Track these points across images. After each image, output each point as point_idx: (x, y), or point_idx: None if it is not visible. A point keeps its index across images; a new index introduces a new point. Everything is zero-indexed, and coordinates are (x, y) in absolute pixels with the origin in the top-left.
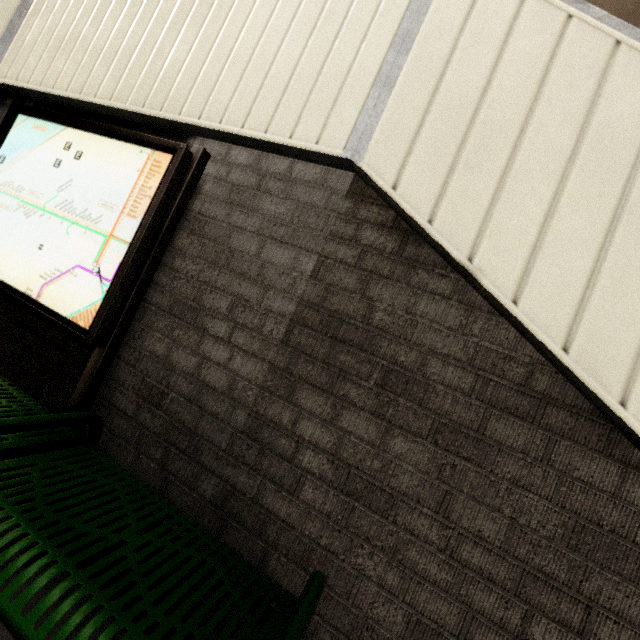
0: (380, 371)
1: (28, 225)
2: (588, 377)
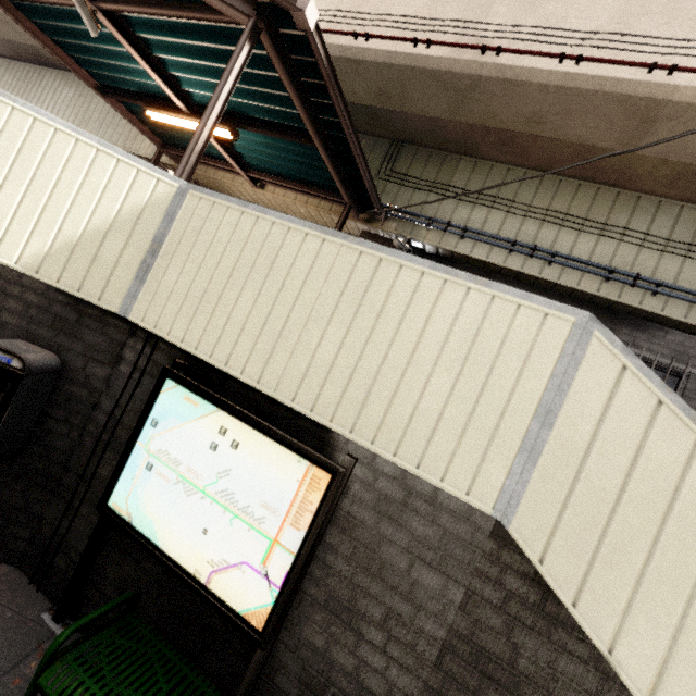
0: None
1: (189, 504)
2: None
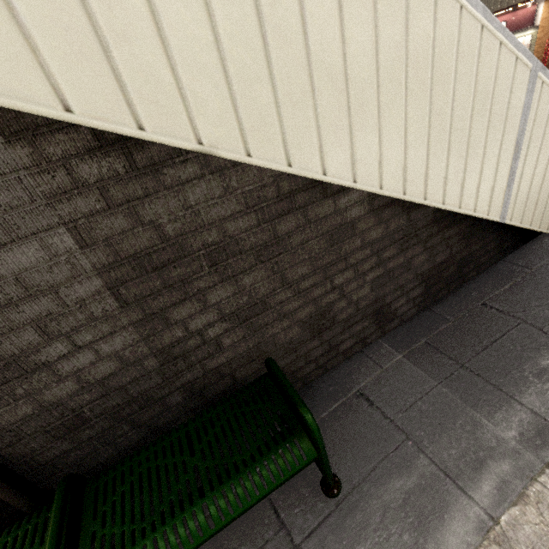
0: (205, 258)
1: None
2: (306, 172)
